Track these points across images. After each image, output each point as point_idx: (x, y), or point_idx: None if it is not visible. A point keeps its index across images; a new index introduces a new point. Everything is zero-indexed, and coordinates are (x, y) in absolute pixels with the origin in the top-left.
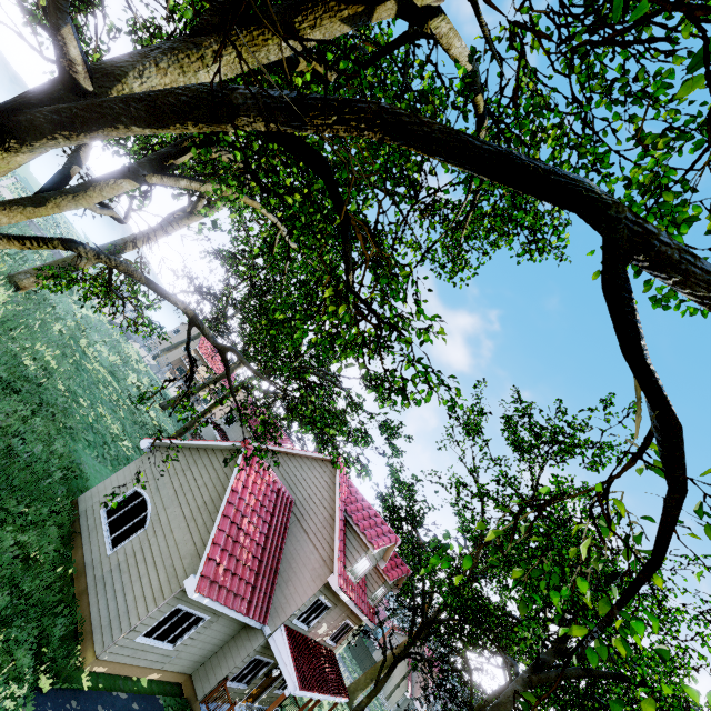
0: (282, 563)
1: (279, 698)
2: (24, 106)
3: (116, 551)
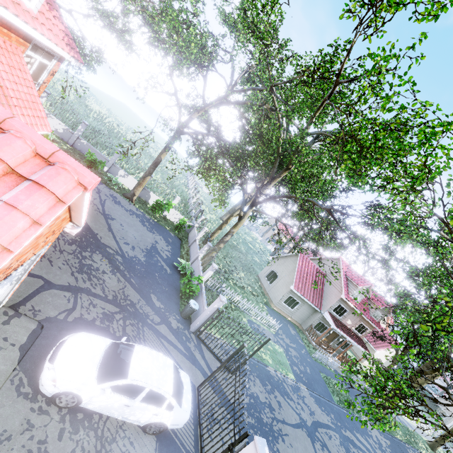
0: (324, 294)
1: (329, 328)
2: (254, 201)
3: (271, 284)
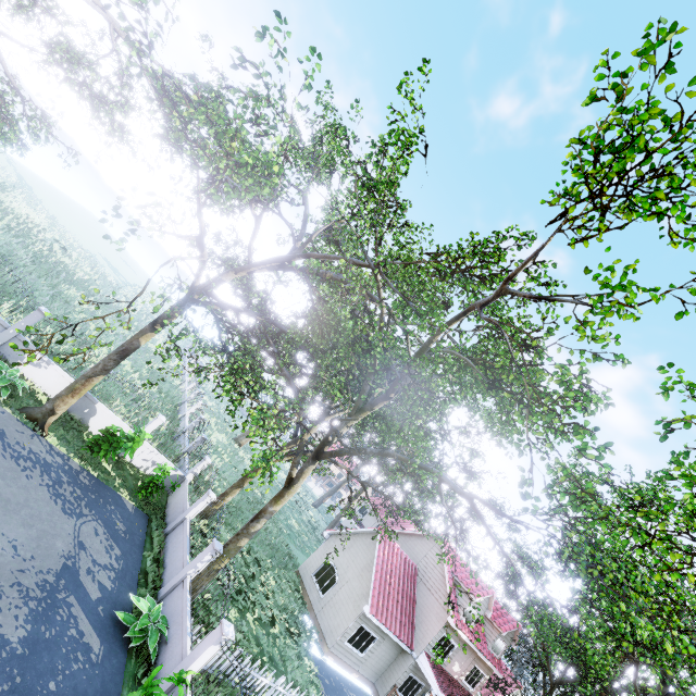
0: (417, 610)
1: None
2: (321, 450)
3: (325, 596)
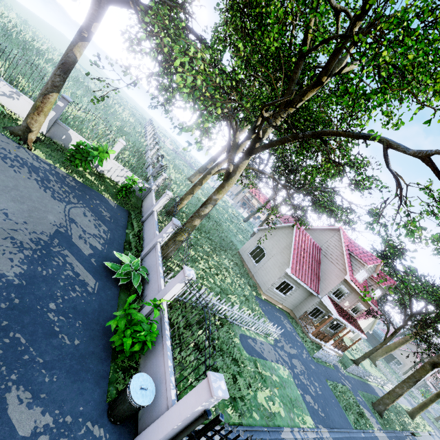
0: (321, 273)
1: (330, 318)
2: (252, 146)
3: (258, 264)
